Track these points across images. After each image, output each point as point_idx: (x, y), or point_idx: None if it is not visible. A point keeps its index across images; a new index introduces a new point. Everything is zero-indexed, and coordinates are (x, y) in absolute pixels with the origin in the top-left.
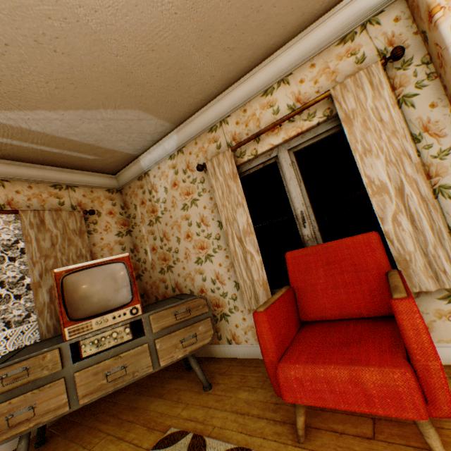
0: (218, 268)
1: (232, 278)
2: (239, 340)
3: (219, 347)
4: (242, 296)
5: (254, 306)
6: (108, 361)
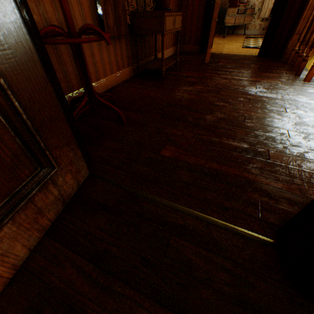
0: (256, 2)
1: (258, 7)
2: (248, 29)
3: (240, 31)
4: (260, 13)
5: (262, 17)
6: (239, 18)
